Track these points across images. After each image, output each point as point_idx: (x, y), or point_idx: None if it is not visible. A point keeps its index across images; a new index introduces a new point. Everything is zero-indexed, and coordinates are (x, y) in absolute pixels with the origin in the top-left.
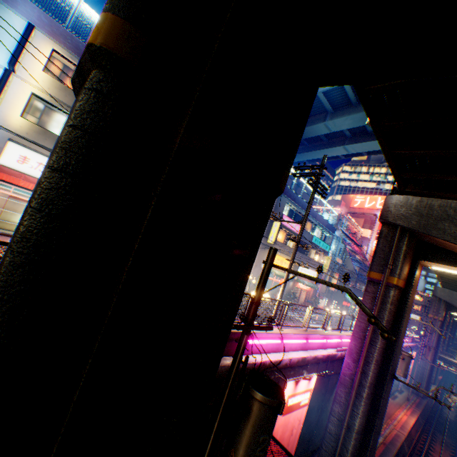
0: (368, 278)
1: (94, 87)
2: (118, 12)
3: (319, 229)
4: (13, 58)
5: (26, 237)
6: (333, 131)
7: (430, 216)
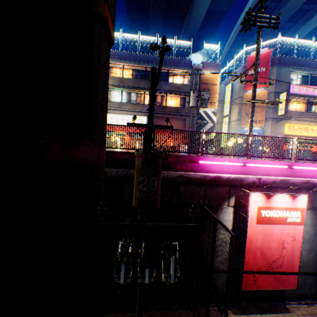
0: None
1: None
2: None
3: None
4: None
5: None
6: None
7: None
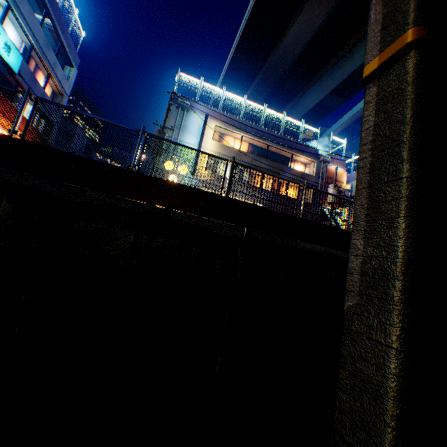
0: None
1: (416, 56)
2: (418, 25)
3: None
4: (201, 137)
5: (412, 117)
6: None
7: None
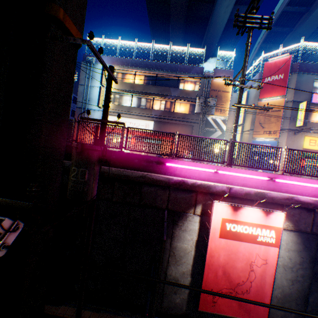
0: None
1: None
2: None
3: None
4: (101, 81)
5: None
6: None
7: None
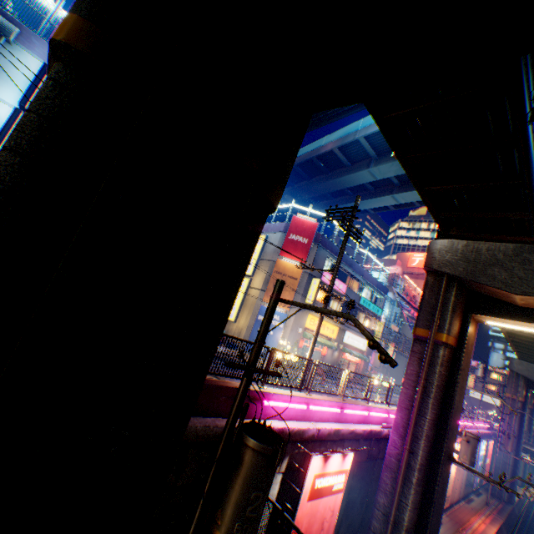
0: (414, 335)
1: (53, 77)
2: (80, 13)
3: (368, 289)
4: (24, 98)
5: None
6: (378, 178)
7: (478, 261)
